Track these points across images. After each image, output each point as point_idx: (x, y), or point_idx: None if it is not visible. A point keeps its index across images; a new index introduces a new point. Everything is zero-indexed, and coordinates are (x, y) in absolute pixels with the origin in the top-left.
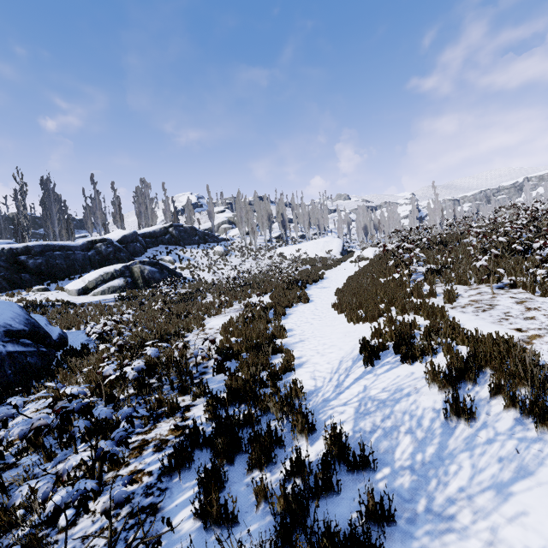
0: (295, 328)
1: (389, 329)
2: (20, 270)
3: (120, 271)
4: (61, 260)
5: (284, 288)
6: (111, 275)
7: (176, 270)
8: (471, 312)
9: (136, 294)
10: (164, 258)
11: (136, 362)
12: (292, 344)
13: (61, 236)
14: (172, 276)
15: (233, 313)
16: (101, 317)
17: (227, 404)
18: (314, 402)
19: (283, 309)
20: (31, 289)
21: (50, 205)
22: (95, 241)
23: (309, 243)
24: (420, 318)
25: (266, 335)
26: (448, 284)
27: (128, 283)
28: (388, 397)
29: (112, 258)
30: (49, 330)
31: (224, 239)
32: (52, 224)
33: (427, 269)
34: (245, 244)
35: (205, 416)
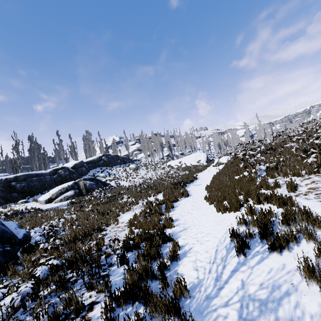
0: (180, 218)
1: (252, 219)
2: (12, 191)
3: (71, 185)
4: (36, 182)
5: (172, 188)
6: (66, 189)
7: (107, 181)
8: (313, 198)
9: (81, 200)
10: (100, 175)
11: (23, 286)
12: (178, 233)
13: (41, 168)
14: (104, 186)
15: (138, 209)
16: (55, 218)
17: (122, 303)
18: (198, 300)
19: (171, 204)
20: (17, 202)
21: (33, 150)
22: (57, 169)
23: (186, 157)
24: (273, 206)
25: (159, 226)
26: (285, 177)
27: (76, 193)
28: (268, 297)
29: (68, 178)
30: (17, 232)
31: (136, 160)
32: (34, 161)
33: (267, 167)
34: (148, 162)
35: (103, 317)
